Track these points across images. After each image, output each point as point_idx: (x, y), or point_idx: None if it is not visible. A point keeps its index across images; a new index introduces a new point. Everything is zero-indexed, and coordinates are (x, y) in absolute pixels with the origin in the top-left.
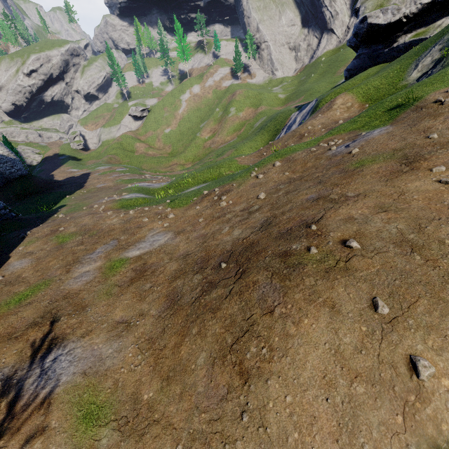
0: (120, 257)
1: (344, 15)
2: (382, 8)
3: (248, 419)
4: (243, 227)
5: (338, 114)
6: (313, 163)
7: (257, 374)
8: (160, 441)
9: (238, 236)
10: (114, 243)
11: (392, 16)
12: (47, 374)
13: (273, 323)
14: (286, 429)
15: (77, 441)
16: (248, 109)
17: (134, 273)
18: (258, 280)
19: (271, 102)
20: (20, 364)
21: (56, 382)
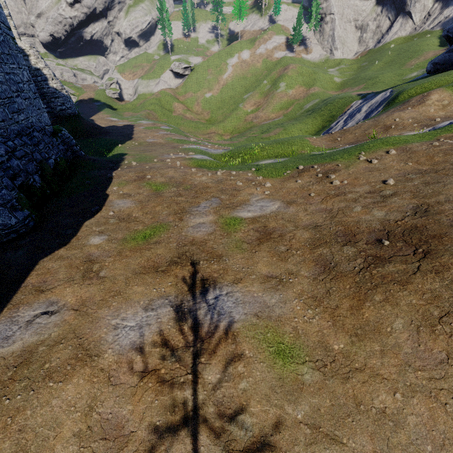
0: (232, 216)
1: None
2: None
3: None
4: (385, 209)
5: (432, 111)
6: (442, 157)
7: None
8: (370, 387)
9: (384, 217)
10: (217, 200)
11: None
12: (216, 310)
13: None
14: None
15: (279, 372)
16: (299, 87)
17: (257, 233)
18: None
19: (326, 85)
20: (182, 296)
21: (230, 318)
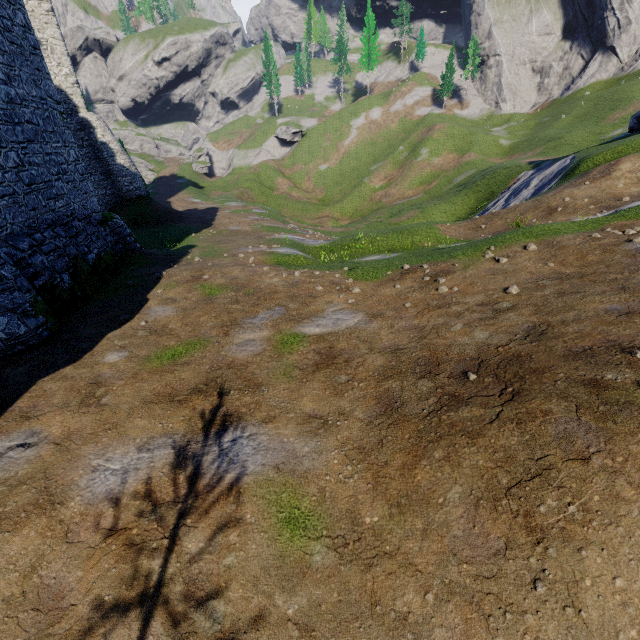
0: (293, 331)
1: None
2: None
3: (546, 591)
4: (491, 329)
5: (620, 186)
6: (598, 256)
7: (561, 536)
8: (397, 580)
9: (485, 341)
10: (281, 310)
11: None
12: (228, 457)
13: (590, 475)
14: (615, 620)
15: (282, 547)
16: (449, 154)
17: (318, 356)
18: (551, 410)
19: (487, 149)
20: (192, 435)
21: (242, 468)
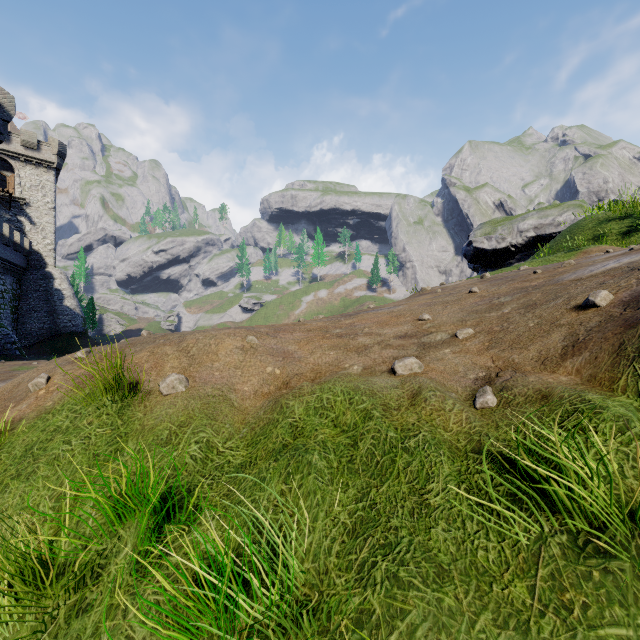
0: None
1: None
2: (486, 236)
3: None
4: None
5: None
6: None
7: None
8: None
9: None
10: None
11: (497, 243)
12: None
13: None
14: None
15: None
16: None
17: None
18: None
19: None
20: None
21: None
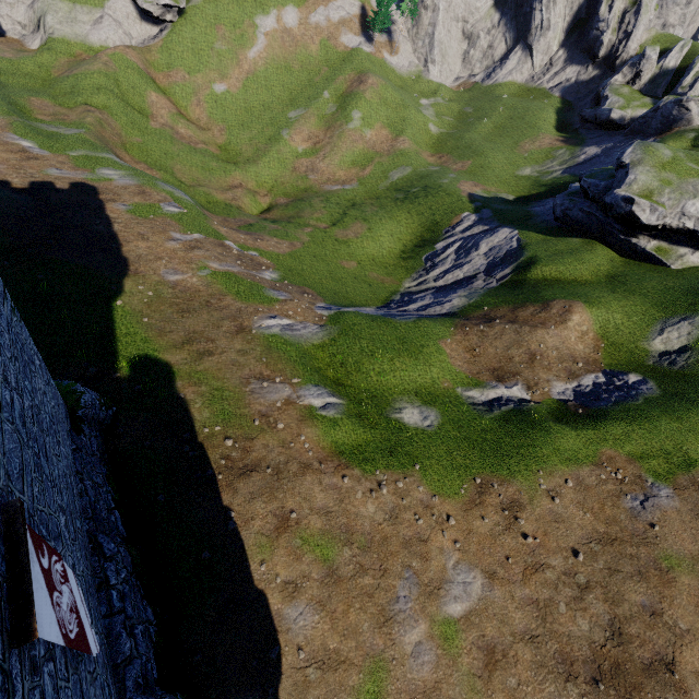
0: (443, 616)
1: (555, 36)
2: (653, 204)
3: None
4: (587, 619)
5: (573, 340)
6: (612, 511)
7: None
8: None
9: (590, 636)
10: (412, 577)
11: (656, 220)
12: None
13: None
14: None
15: None
16: (382, 128)
17: (481, 653)
18: None
19: (419, 136)
20: None
21: None
